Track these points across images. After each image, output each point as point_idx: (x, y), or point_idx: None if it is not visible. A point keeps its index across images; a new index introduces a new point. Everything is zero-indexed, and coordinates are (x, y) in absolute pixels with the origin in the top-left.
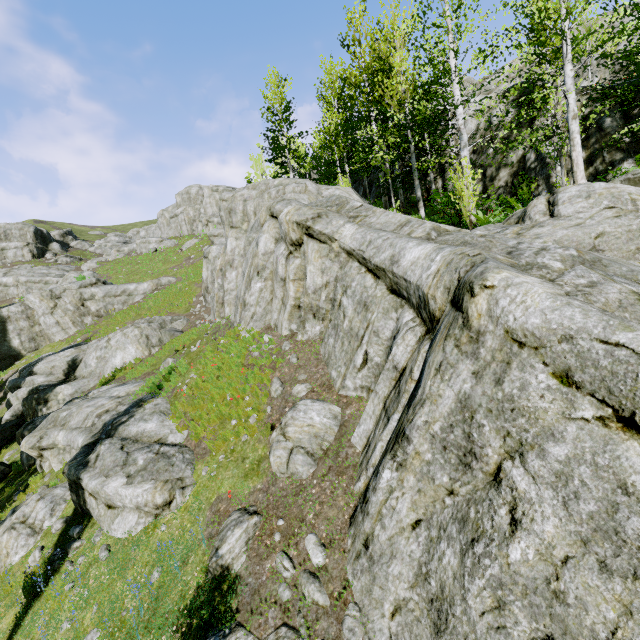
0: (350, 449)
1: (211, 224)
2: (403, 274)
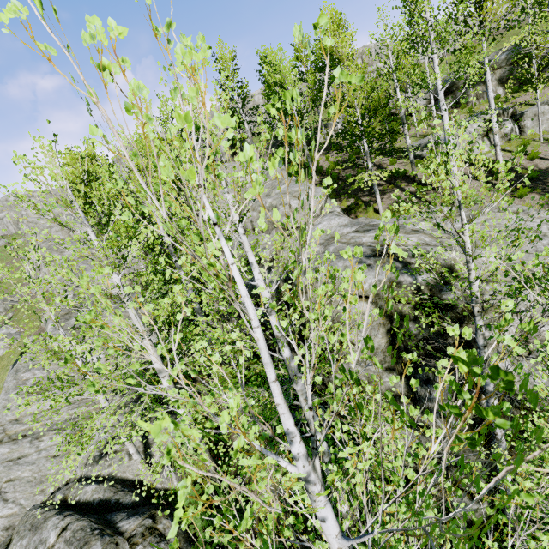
0: None
1: None
2: None
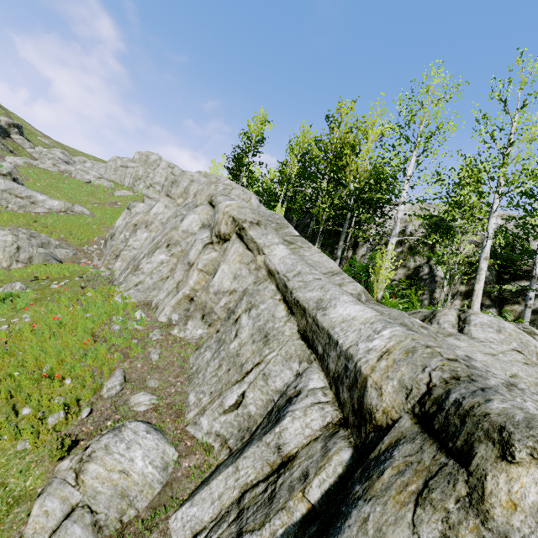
0: (161, 537)
1: (152, 188)
2: (329, 327)
